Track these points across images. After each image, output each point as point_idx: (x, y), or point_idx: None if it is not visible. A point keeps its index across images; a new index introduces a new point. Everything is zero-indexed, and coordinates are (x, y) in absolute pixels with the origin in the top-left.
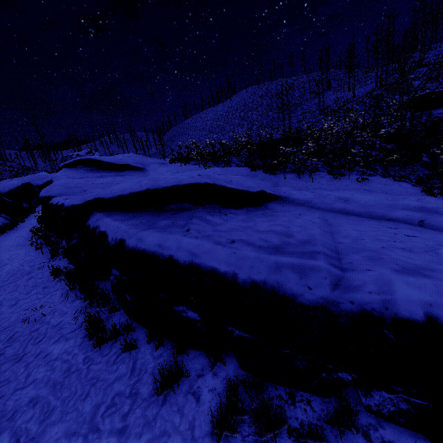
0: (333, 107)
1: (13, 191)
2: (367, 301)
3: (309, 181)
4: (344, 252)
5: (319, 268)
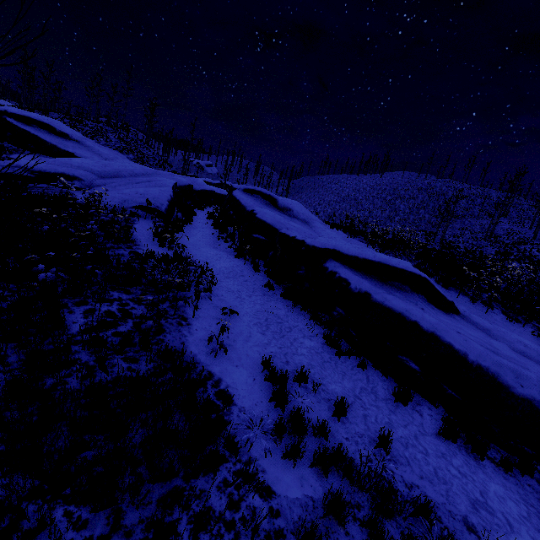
0: (504, 239)
1: (181, 187)
2: None
3: (482, 311)
4: None
5: (532, 377)
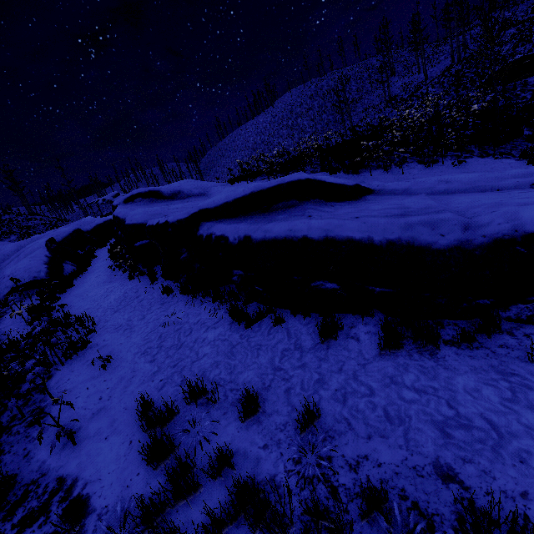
0: (402, 96)
1: (66, 239)
2: (498, 231)
3: (398, 173)
4: (464, 210)
5: (448, 218)
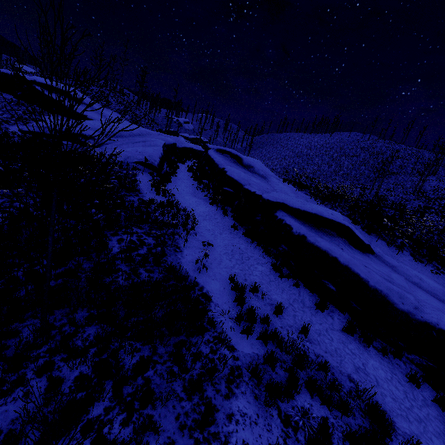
0: (430, 194)
1: (168, 146)
2: (430, 319)
3: (394, 252)
4: (420, 301)
5: (410, 298)
